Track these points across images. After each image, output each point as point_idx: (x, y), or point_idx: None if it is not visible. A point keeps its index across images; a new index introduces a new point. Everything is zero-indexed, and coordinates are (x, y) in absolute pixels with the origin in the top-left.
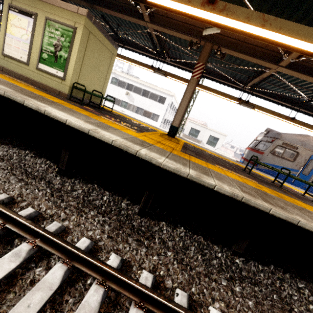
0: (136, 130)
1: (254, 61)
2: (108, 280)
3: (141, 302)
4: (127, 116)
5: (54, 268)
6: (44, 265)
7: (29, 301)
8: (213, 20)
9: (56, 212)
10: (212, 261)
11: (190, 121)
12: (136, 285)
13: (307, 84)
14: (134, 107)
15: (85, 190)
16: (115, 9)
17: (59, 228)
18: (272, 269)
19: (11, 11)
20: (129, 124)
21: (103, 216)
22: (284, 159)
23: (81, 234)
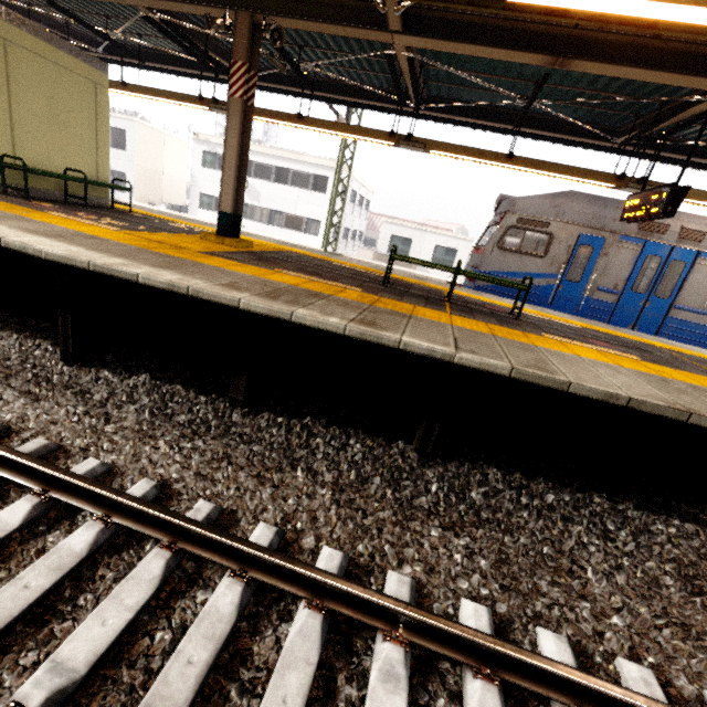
0: (129, 229)
1: (346, 33)
2: None
3: None
4: (181, 220)
5: None
6: None
7: None
8: None
9: None
10: (178, 417)
11: (386, 221)
12: None
13: (511, 67)
14: (264, 212)
15: None
16: None
17: None
18: (308, 423)
19: None
20: (133, 224)
21: None
22: (525, 254)
23: None
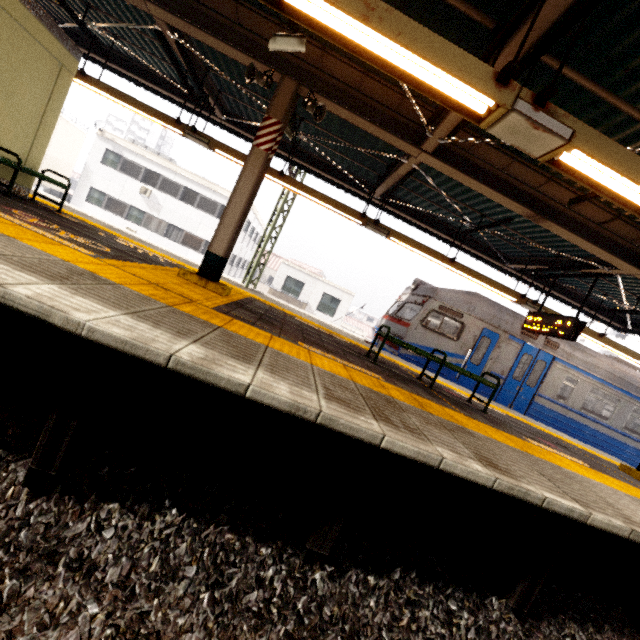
0: (101, 253)
1: (380, 135)
2: None
3: None
4: (113, 231)
5: None
6: None
7: None
8: None
9: None
10: (245, 598)
11: (284, 263)
12: None
13: (472, 199)
14: (162, 224)
15: None
16: None
17: None
18: (398, 580)
19: None
20: (91, 240)
21: None
22: (442, 335)
23: None
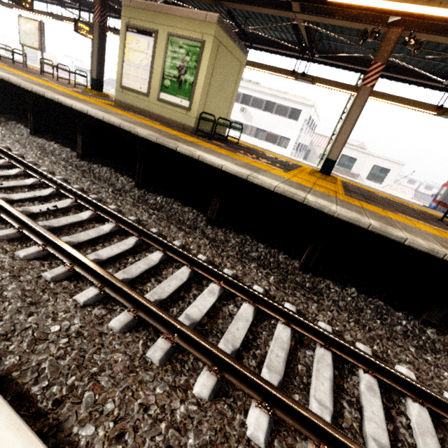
0: (281, 168)
1: None
2: (291, 323)
3: (326, 345)
4: (255, 147)
5: (243, 306)
6: (232, 304)
7: (236, 326)
8: (416, 11)
9: (221, 260)
10: (394, 327)
11: None
12: (321, 330)
13: None
14: (253, 129)
15: (238, 240)
16: (249, 1)
17: (232, 275)
18: None
19: (128, 32)
20: (268, 160)
21: (264, 269)
22: None
23: (250, 282)
